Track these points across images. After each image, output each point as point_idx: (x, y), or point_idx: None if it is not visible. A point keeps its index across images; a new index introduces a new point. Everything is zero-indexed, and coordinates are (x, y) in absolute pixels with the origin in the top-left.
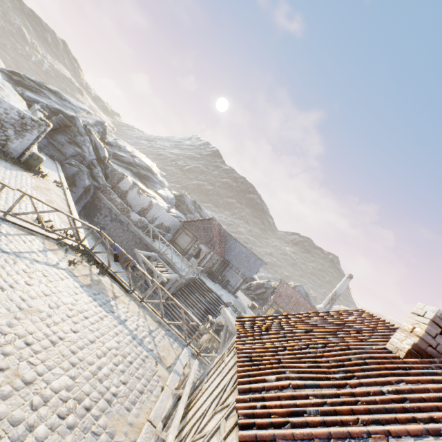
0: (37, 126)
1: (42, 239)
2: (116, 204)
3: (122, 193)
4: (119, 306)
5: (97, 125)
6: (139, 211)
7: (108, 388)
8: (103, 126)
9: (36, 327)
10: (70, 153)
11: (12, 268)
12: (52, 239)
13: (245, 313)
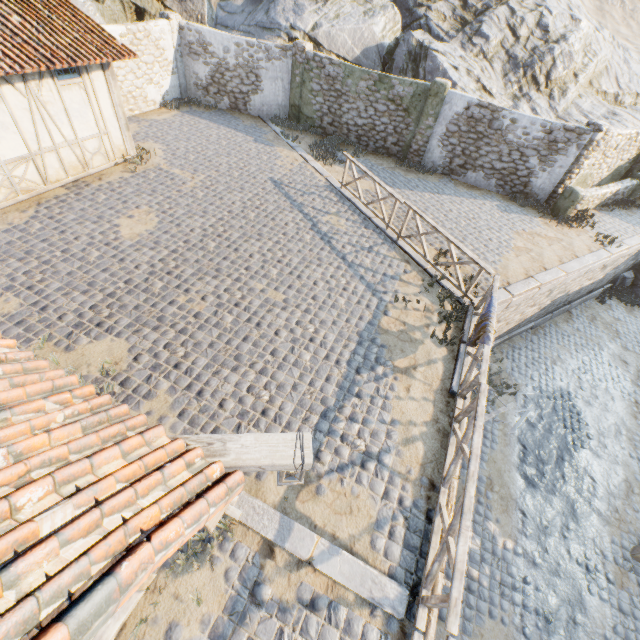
0: (575, 139)
1: (410, 270)
2: None
3: None
4: (385, 380)
5: None
6: None
7: (207, 383)
8: None
9: (260, 304)
10: None
11: (325, 269)
12: (427, 276)
13: None
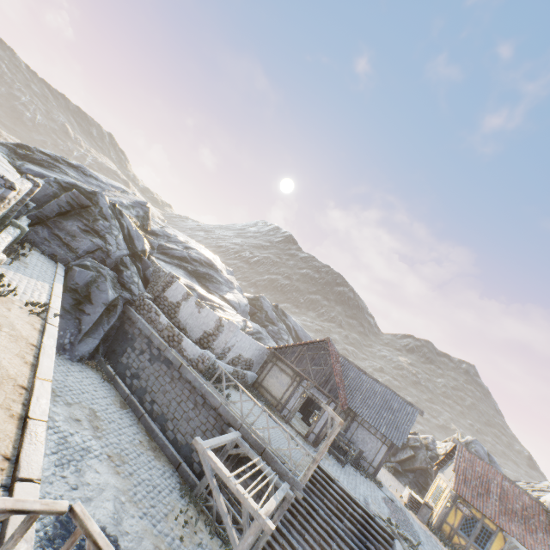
0: None
1: None
2: (159, 329)
3: (170, 307)
4: None
5: (134, 206)
6: (200, 338)
7: None
8: (145, 207)
9: None
10: (85, 248)
11: None
12: None
13: (418, 538)
